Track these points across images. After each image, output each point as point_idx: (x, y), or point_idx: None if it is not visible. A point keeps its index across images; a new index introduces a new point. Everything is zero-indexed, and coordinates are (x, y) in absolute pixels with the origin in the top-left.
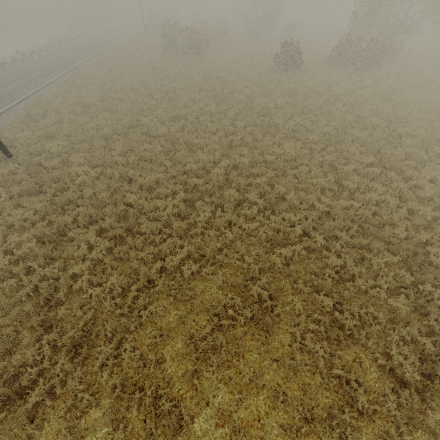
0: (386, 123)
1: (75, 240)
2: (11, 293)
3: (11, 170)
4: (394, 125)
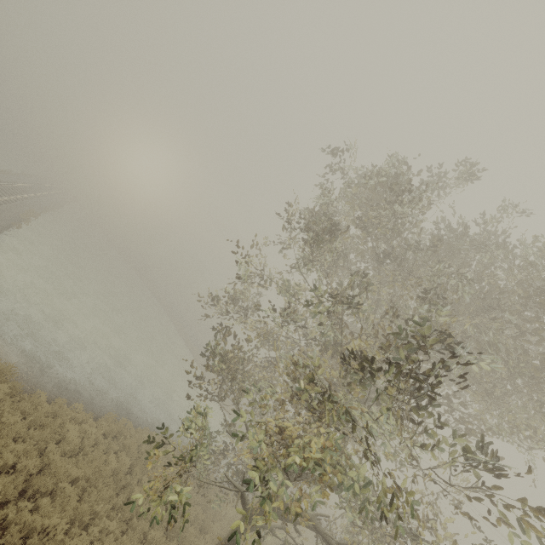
0: None
1: None
2: None
3: None
4: None
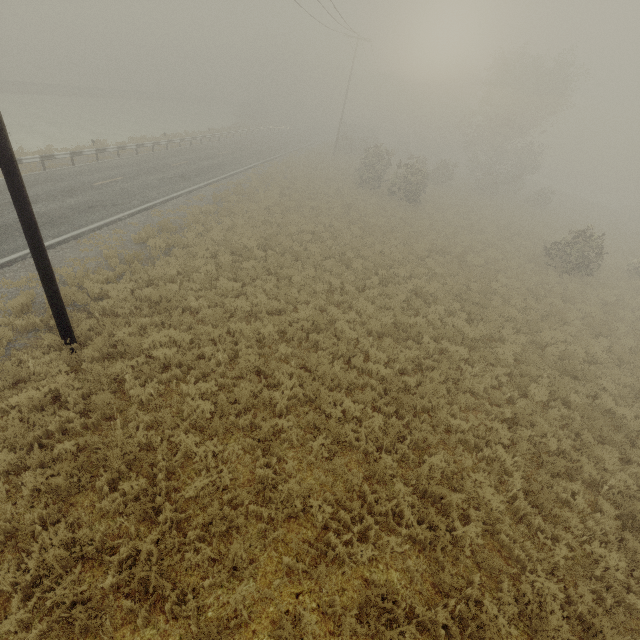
0: None
1: None
2: None
3: (54, 389)
4: None
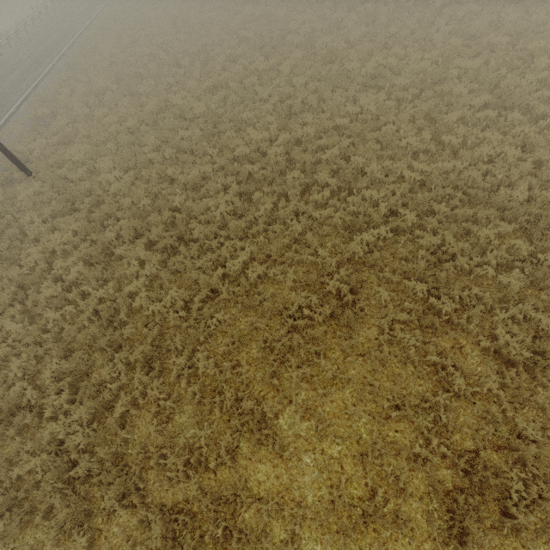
0: (510, 39)
1: (124, 257)
2: (72, 319)
3: (35, 189)
4: (524, 40)
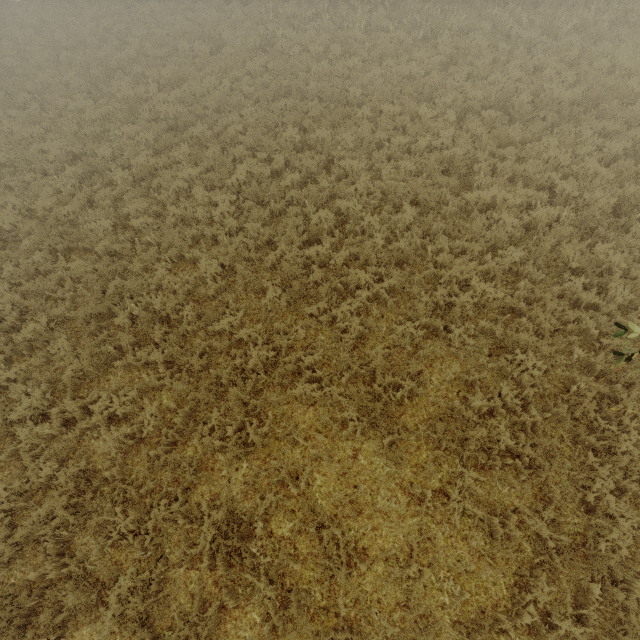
0: None
1: None
2: None
3: None
4: None
